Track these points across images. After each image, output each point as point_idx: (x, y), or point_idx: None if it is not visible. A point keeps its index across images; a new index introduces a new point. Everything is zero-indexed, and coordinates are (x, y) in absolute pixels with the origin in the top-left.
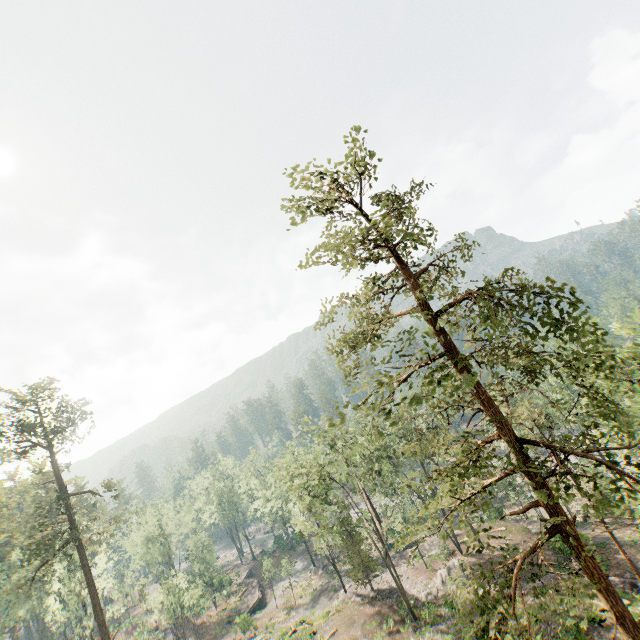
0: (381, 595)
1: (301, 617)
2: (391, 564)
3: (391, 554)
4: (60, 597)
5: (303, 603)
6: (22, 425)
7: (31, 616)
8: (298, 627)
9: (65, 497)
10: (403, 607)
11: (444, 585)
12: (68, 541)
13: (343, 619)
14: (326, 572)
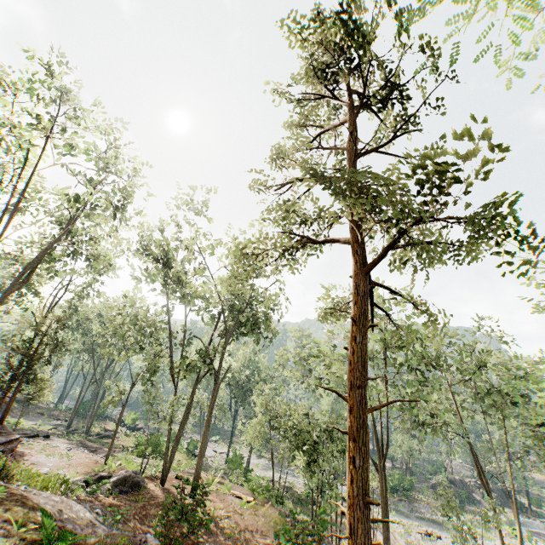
0: None
1: None
2: None
3: None
4: None
5: None
6: None
7: None
8: None
9: None
10: None
11: None
12: None
13: None
14: None
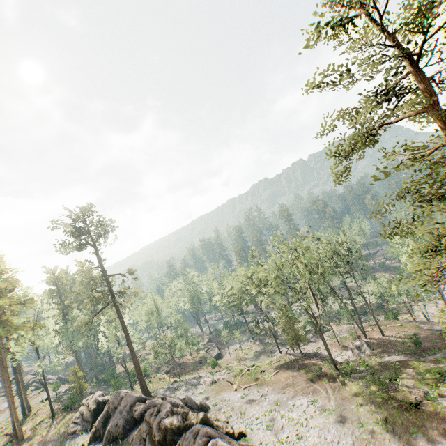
0: (308, 356)
1: (249, 365)
2: (322, 335)
3: (308, 336)
4: (105, 335)
5: (249, 358)
6: (79, 229)
7: (85, 346)
8: (250, 368)
9: (106, 276)
10: (327, 363)
11: (354, 354)
12: (110, 302)
13: (282, 366)
14: (262, 343)
